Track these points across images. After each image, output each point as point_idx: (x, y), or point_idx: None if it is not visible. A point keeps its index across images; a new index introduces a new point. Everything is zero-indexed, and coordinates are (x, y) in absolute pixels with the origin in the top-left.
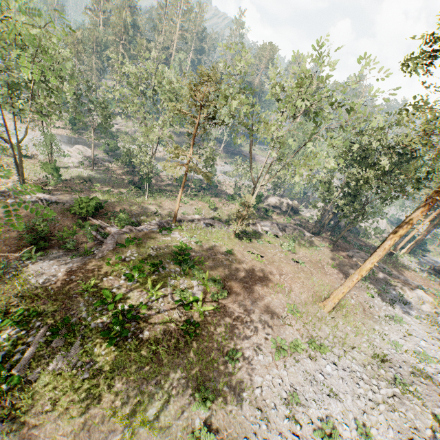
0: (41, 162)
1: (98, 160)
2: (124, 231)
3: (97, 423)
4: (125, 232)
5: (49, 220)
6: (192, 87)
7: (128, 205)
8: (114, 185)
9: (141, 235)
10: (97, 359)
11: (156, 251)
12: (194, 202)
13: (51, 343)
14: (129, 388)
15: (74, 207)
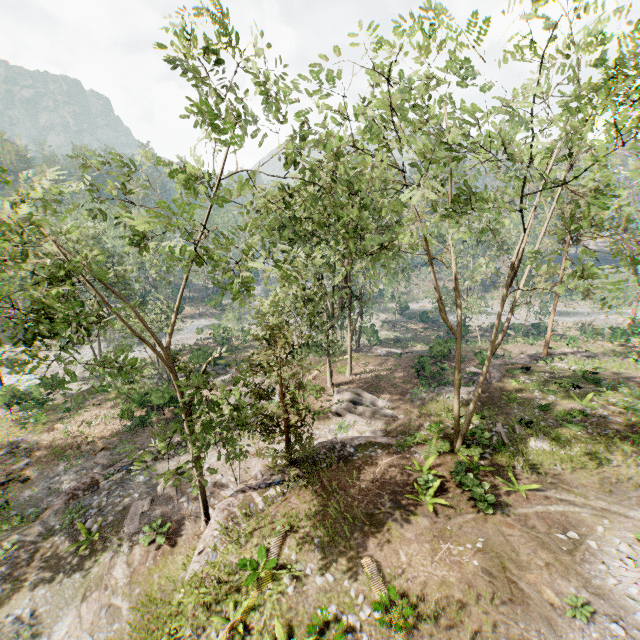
0: (363, 327)
1: (394, 322)
2: (498, 363)
3: (614, 482)
4: (500, 364)
5: (413, 365)
6: (563, 206)
7: (468, 350)
8: (424, 342)
9: (521, 365)
10: (571, 445)
11: (550, 377)
12: (541, 342)
13: (515, 433)
14: (629, 464)
15: (433, 350)
